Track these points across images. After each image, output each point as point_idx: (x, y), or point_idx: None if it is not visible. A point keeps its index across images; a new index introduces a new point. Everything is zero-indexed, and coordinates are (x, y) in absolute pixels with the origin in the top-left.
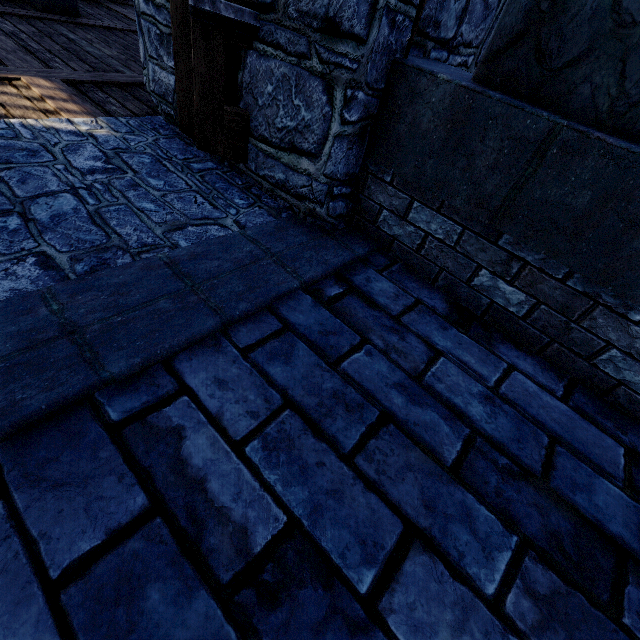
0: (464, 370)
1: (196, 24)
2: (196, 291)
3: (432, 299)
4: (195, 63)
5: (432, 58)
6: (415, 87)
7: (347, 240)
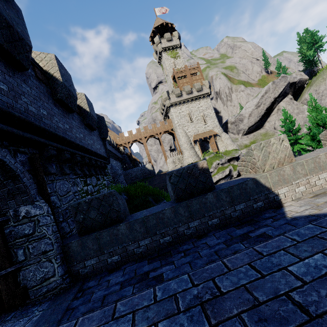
0: (116, 277)
1: (1, 279)
2: (44, 326)
3: (104, 274)
4: (2, 288)
5: (68, 236)
6: (69, 246)
7: (75, 284)
